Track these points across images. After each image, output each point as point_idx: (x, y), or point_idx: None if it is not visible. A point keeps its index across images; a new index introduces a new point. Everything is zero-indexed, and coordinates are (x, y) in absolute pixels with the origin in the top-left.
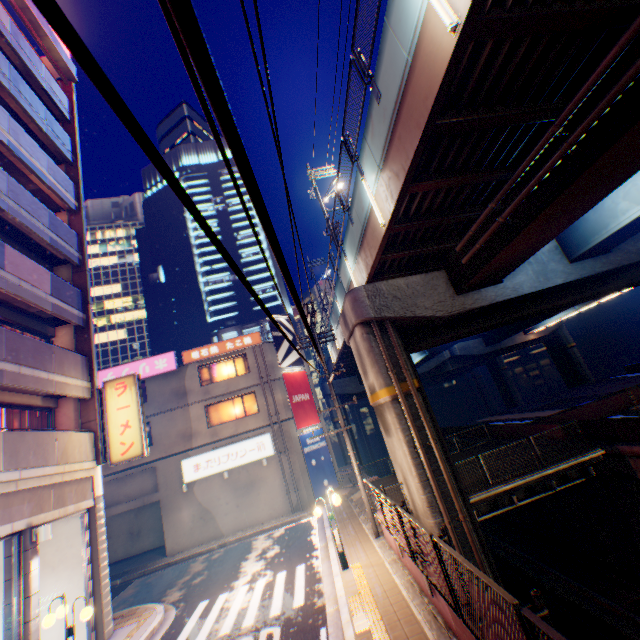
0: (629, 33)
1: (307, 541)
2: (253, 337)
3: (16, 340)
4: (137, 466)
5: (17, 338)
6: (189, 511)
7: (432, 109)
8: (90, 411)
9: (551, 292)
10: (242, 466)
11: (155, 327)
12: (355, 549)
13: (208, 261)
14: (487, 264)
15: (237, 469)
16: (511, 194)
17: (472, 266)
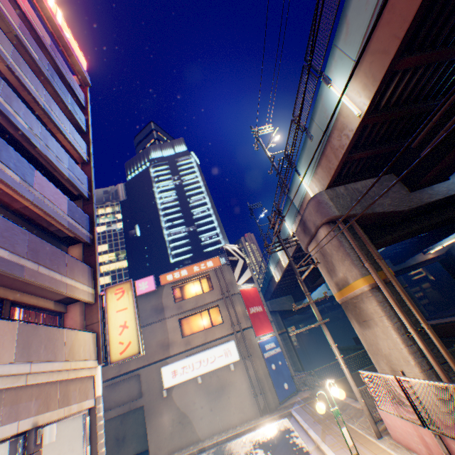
0: None
1: (291, 444)
2: (214, 261)
3: (37, 243)
4: (124, 374)
5: (38, 241)
6: (168, 415)
7: None
8: (93, 314)
9: None
10: (212, 371)
11: (133, 268)
12: (360, 452)
13: (170, 219)
14: (451, 151)
15: (208, 374)
16: None
17: (430, 158)
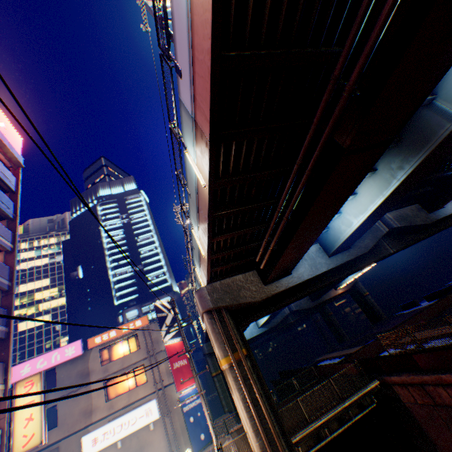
0: (291, 177)
1: None
2: (143, 320)
3: None
4: (42, 449)
5: None
6: None
7: (209, 211)
8: None
9: (324, 274)
10: (133, 433)
11: (73, 313)
12: None
13: (116, 258)
14: (274, 269)
15: (129, 437)
16: (273, 233)
17: (267, 269)
